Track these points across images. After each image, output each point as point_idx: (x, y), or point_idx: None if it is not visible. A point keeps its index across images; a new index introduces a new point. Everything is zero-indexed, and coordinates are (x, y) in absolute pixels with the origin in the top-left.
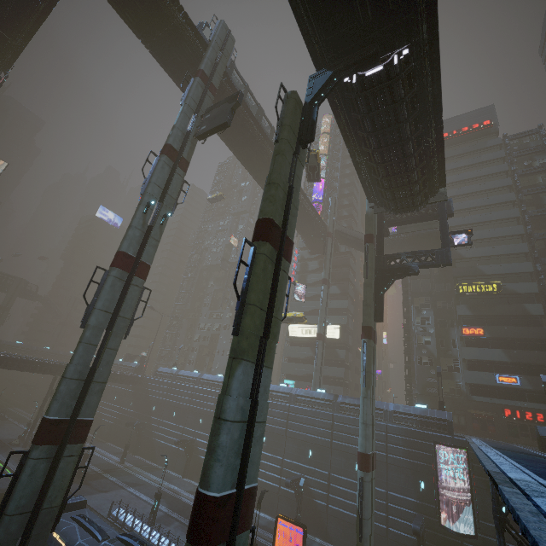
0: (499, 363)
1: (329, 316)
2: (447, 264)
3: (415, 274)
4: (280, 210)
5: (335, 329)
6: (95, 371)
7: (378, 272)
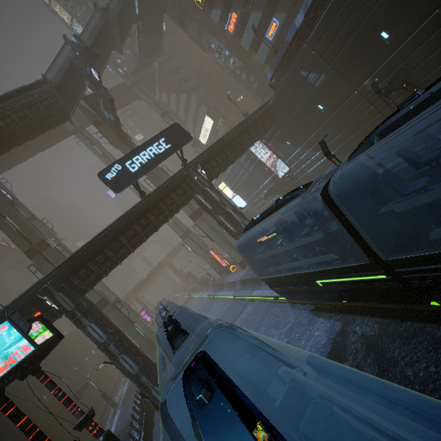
0: (261, 22)
1: (199, 115)
2: (111, 100)
3: (117, 120)
4: (24, 244)
5: (207, 120)
6: (101, 290)
7: (117, 136)
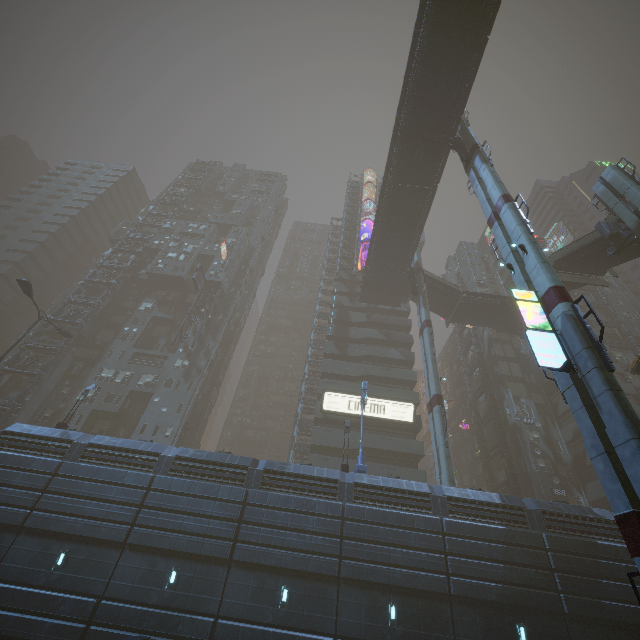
0: None
1: (391, 388)
2: None
3: None
4: None
5: (407, 408)
6: None
7: None
